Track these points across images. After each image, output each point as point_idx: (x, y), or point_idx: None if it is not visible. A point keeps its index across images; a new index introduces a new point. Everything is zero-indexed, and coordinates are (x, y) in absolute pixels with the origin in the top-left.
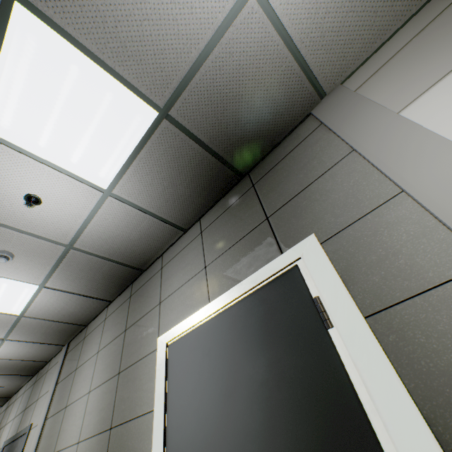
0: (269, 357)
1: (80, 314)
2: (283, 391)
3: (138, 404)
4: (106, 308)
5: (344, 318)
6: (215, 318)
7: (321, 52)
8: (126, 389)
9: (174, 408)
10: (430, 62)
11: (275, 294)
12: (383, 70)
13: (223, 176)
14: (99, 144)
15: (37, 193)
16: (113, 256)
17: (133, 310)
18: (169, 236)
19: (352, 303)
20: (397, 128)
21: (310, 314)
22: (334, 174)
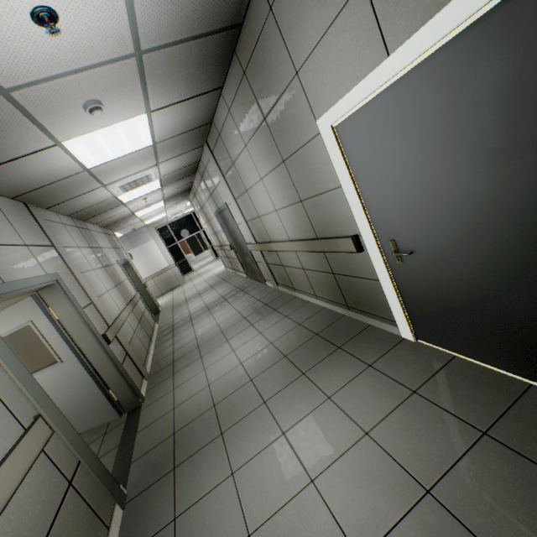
0: (512, 121)
1: (200, 117)
2: (531, 158)
3: (320, 184)
4: (221, 97)
5: None
6: (403, 79)
7: None
8: (299, 174)
9: (366, 184)
10: None
11: None
12: None
13: None
14: None
15: (38, 3)
16: (193, 30)
17: (259, 93)
18: None
19: None
20: None
21: None
22: None
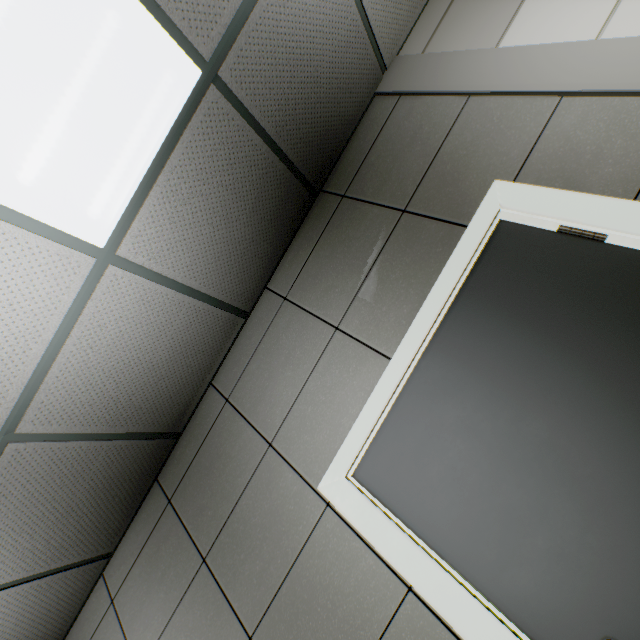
0: (559, 326)
1: None
2: (615, 338)
3: (356, 628)
4: (99, 580)
5: (615, 217)
6: (421, 363)
7: (379, 8)
8: None
9: (456, 537)
10: (491, 8)
11: (499, 264)
12: (441, 30)
13: (294, 198)
14: (88, 134)
15: None
16: (116, 422)
17: (198, 514)
18: (222, 337)
19: (609, 200)
20: (510, 56)
21: (569, 246)
22: (465, 125)
